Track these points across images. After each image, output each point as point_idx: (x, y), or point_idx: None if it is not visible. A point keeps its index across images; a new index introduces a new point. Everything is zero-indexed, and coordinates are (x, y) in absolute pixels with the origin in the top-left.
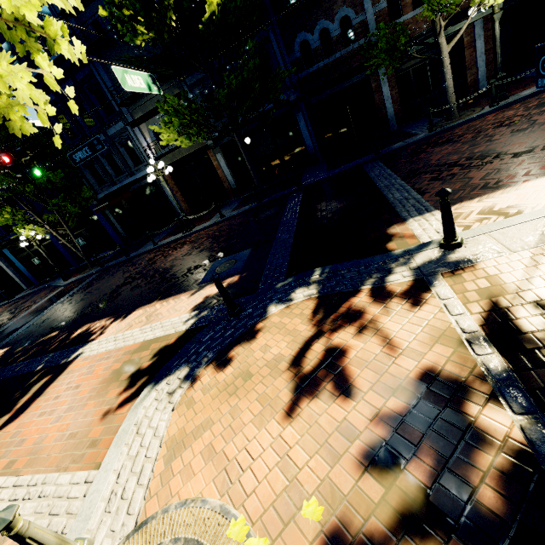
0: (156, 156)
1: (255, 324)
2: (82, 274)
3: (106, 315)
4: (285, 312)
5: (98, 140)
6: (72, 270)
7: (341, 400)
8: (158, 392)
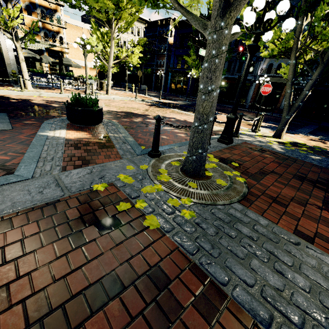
0: (260, 74)
1: (294, 133)
2: (195, 99)
3: (222, 112)
4: (305, 136)
5: (262, 57)
6: (185, 96)
7: (323, 143)
8: (262, 128)
